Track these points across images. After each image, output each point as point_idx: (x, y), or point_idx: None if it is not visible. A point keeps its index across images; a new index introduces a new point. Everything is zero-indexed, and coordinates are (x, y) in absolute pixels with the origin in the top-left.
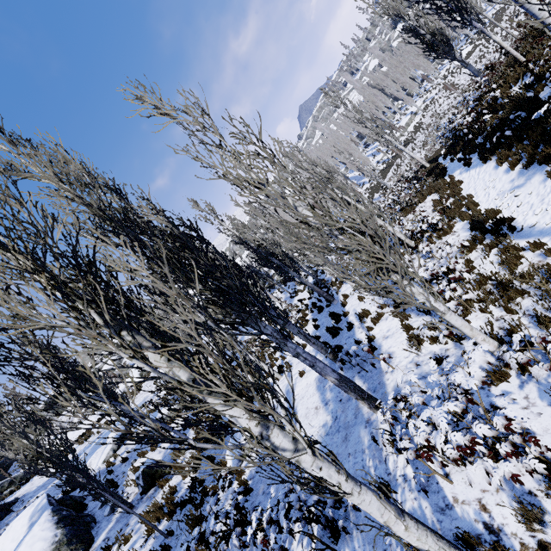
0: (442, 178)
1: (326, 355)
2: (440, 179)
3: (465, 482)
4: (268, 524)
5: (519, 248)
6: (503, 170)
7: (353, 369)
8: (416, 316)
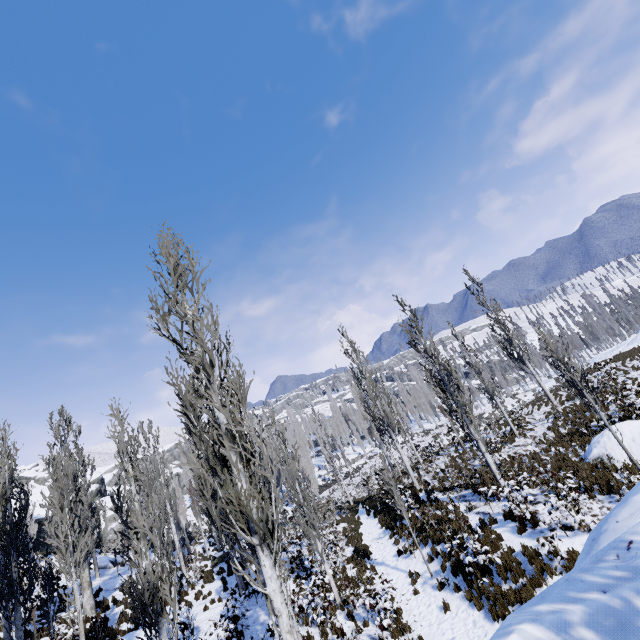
0: (354, 515)
1: (242, 590)
2: (353, 515)
3: (305, 632)
4: (221, 616)
5: (367, 567)
6: (379, 526)
7: (257, 605)
8: (307, 585)
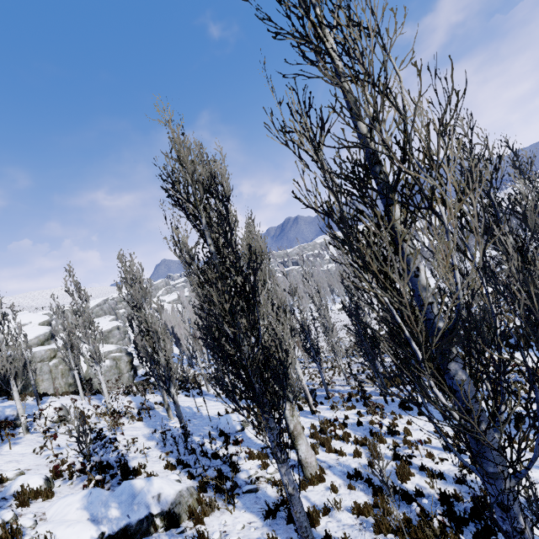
0: None
1: None
2: None
3: None
4: None
5: None
6: None
7: None
8: None
